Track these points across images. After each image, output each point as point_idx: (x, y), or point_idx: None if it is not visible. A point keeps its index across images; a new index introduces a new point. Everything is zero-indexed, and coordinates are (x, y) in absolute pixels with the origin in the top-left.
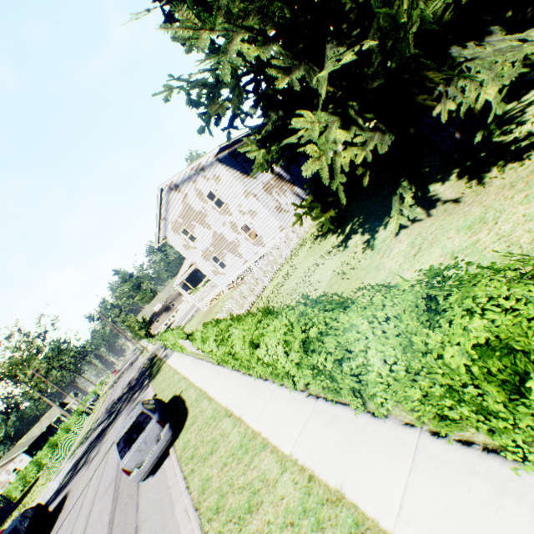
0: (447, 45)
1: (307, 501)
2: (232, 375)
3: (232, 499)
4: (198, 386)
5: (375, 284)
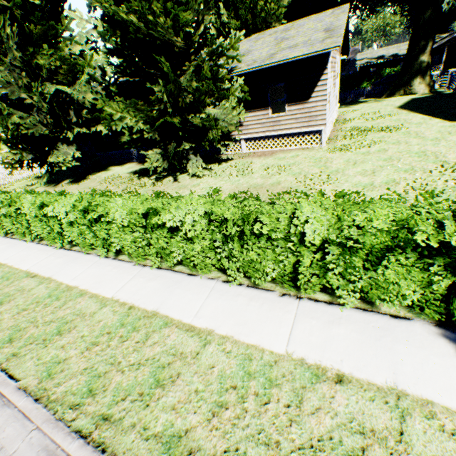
0: (60, 141)
1: None
2: None
3: None
4: None
5: None
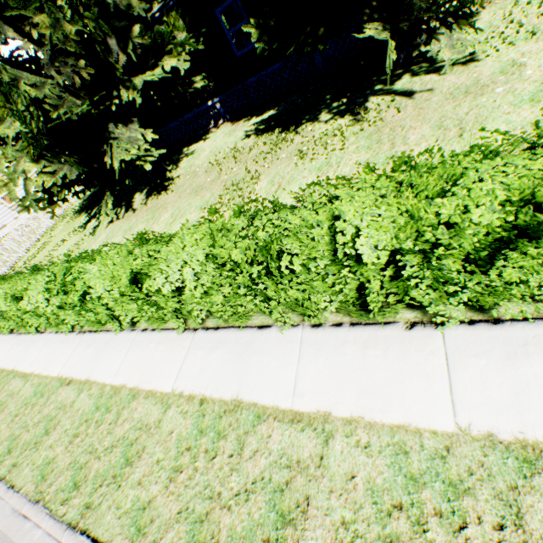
0: (109, 121)
1: None
2: None
3: None
4: None
5: None
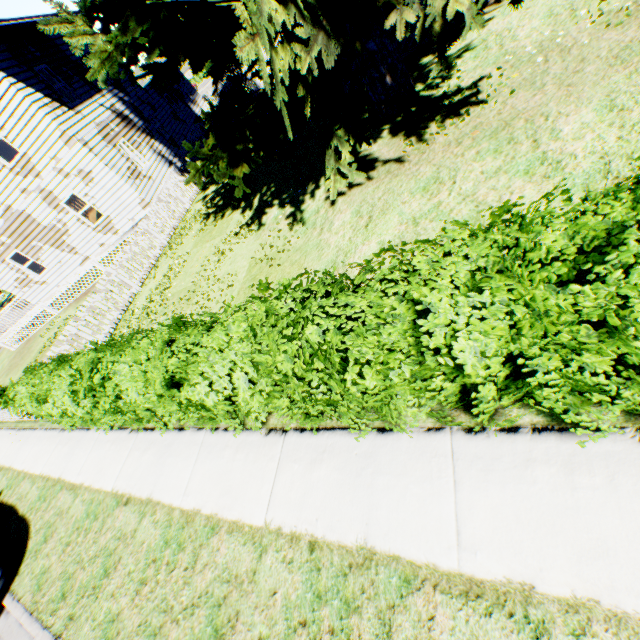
0: None
1: (318, 580)
2: (110, 438)
3: (177, 632)
4: (40, 475)
5: (322, 268)
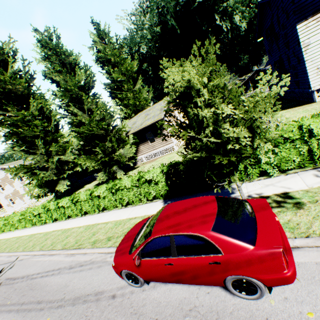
0: (60, 179)
1: None
2: None
3: None
4: None
5: None
